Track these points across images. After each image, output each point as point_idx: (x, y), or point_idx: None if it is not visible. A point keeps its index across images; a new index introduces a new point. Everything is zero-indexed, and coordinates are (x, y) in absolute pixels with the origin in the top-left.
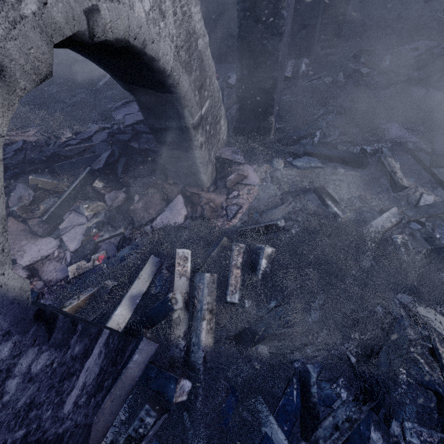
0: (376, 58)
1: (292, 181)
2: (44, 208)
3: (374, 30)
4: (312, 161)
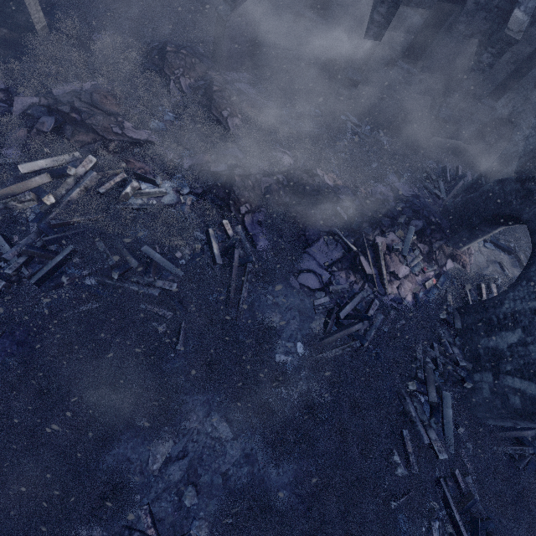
0: None
1: (487, 255)
2: (400, 248)
3: None
4: (491, 246)
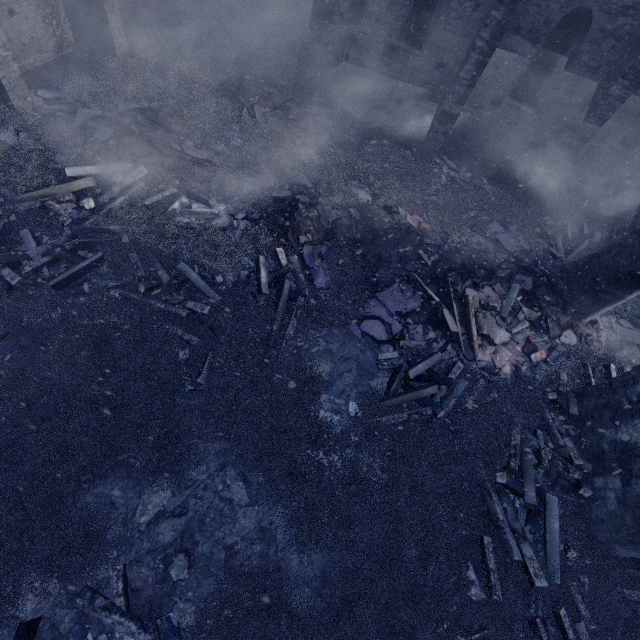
0: None
1: (621, 334)
2: (499, 307)
3: None
4: (628, 323)
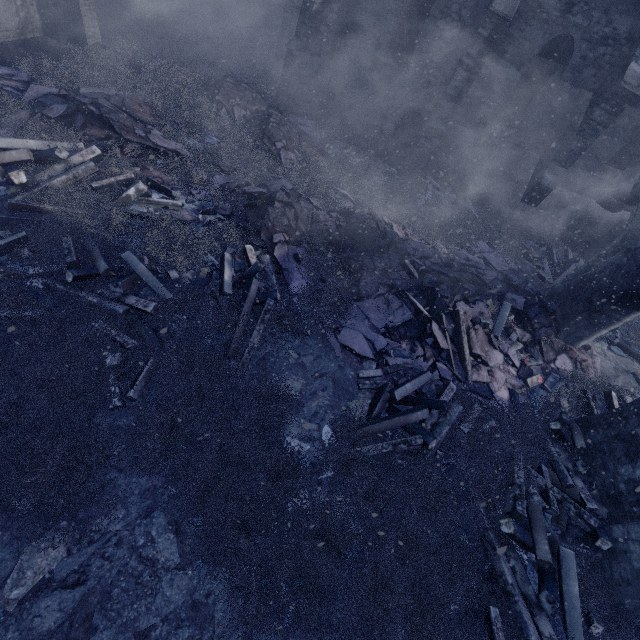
0: None
1: (615, 361)
2: (491, 326)
3: None
4: (620, 351)
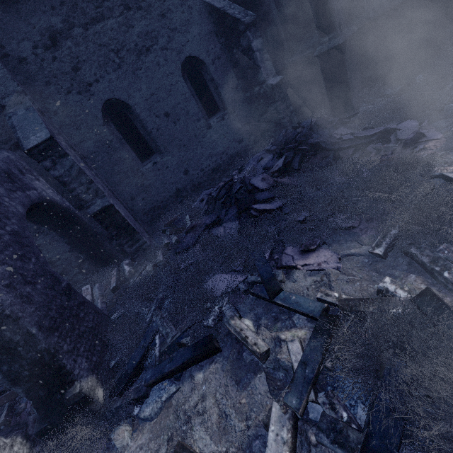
0: (179, 223)
1: None
2: None
3: (171, 204)
4: (163, 389)
